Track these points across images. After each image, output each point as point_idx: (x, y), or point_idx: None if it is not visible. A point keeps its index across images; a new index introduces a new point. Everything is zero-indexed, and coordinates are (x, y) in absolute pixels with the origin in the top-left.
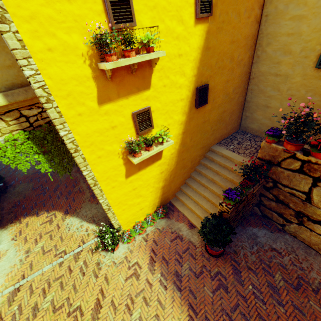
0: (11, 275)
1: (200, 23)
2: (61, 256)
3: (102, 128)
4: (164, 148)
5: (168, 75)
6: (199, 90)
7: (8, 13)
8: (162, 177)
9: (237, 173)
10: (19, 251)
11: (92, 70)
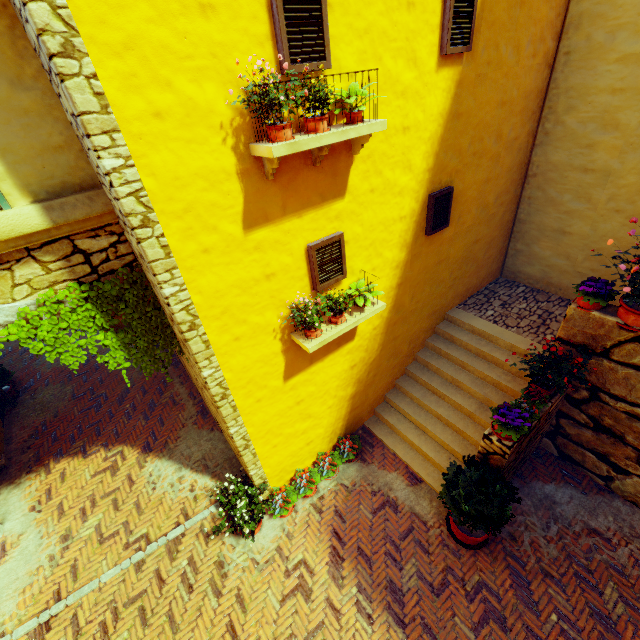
0: (32, 591)
1: (447, 65)
2: (139, 546)
3: (247, 279)
4: (367, 318)
5: (380, 170)
6: (435, 199)
7: (79, 36)
8: (352, 377)
9: (508, 367)
10: (48, 537)
11: (236, 159)
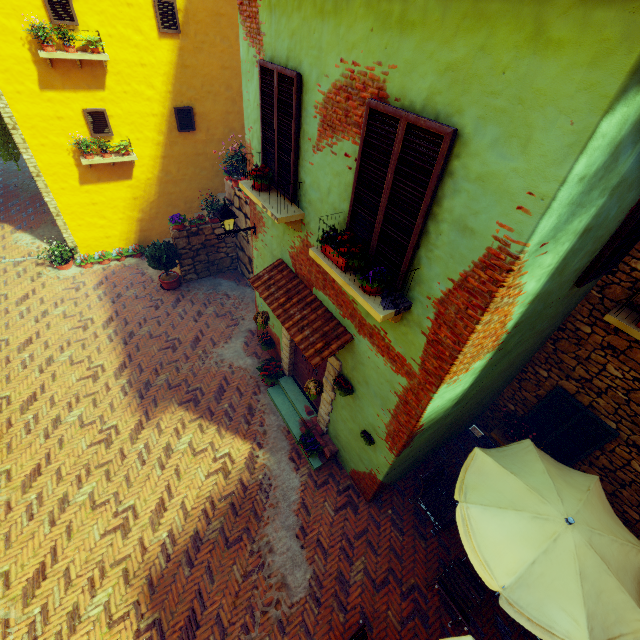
0: None
1: (167, 38)
2: None
3: (46, 115)
4: (124, 160)
5: (129, 83)
6: (179, 111)
7: None
8: (137, 206)
9: None
10: None
11: (32, 55)
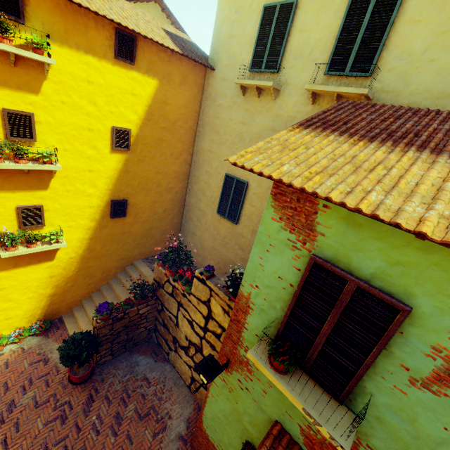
0: None
1: (117, 152)
2: None
3: None
4: (52, 248)
5: (74, 183)
6: (115, 203)
7: None
8: (52, 282)
9: None
10: None
11: None
